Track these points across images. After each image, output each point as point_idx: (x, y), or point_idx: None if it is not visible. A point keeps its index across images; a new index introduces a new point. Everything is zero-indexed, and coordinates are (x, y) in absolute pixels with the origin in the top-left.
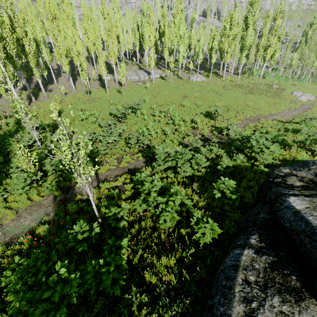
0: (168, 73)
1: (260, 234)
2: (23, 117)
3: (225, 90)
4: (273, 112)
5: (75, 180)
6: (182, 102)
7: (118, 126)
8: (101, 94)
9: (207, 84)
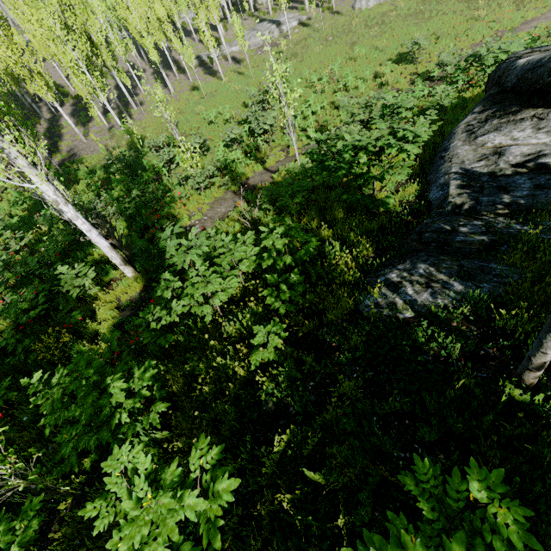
0: (312, 10)
1: (484, 104)
2: (162, 114)
3: (427, 6)
4: (530, 15)
5: (245, 177)
6: (351, 55)
7: (267, 110)
8: (215, 85)
9: (390, 7)
